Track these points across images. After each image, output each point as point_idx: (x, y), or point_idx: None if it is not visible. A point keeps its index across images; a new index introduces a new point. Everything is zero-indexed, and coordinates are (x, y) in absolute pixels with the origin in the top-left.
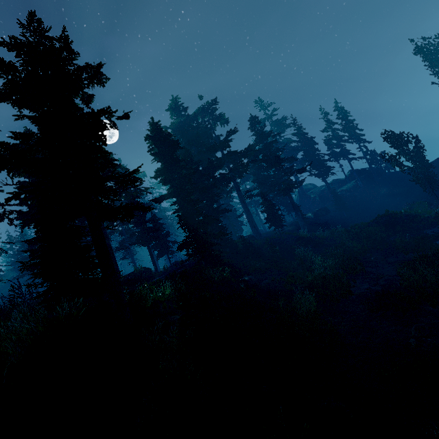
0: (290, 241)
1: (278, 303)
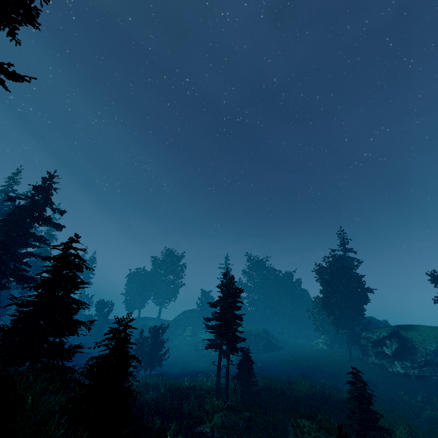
0: None
1: None
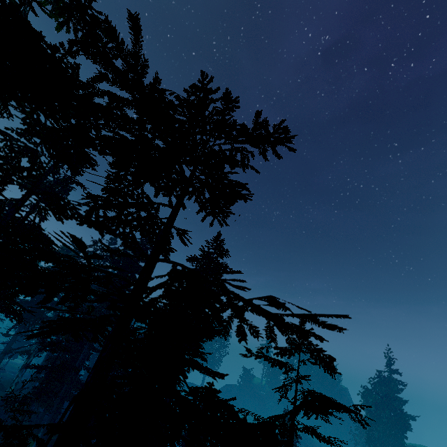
0: None
1: None
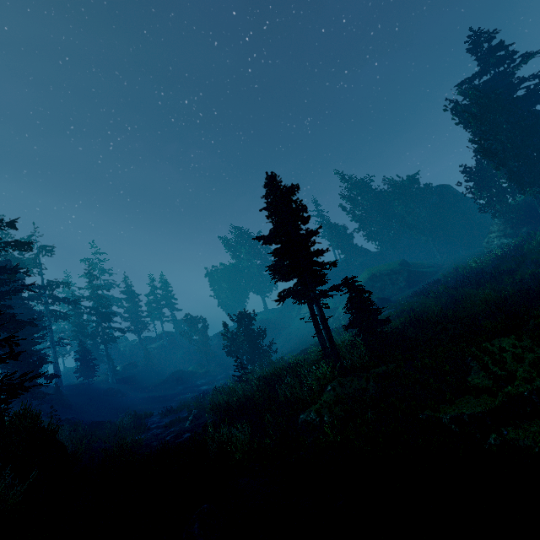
0: (99, 392)
1: (102, 428)
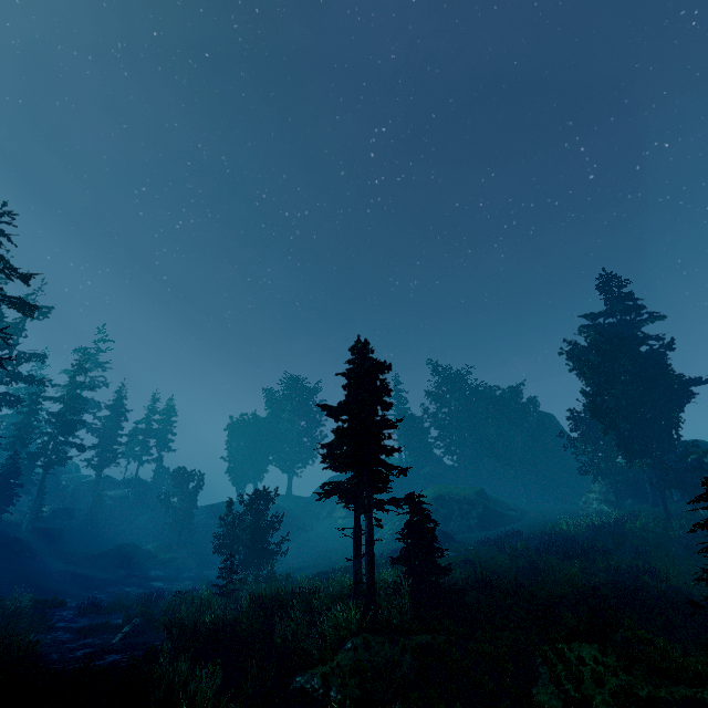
0: None
1: None
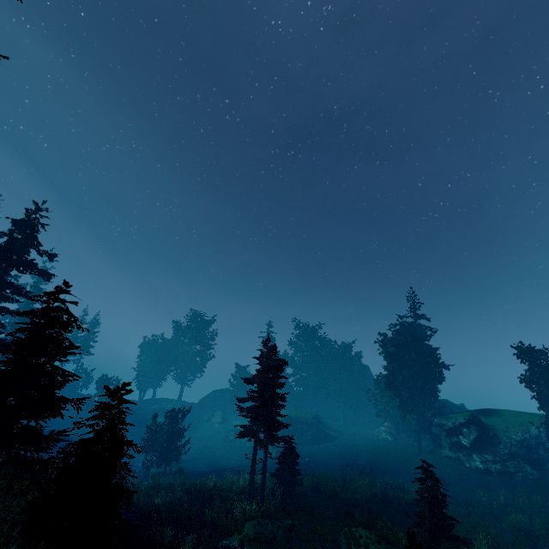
0: None
1: None
